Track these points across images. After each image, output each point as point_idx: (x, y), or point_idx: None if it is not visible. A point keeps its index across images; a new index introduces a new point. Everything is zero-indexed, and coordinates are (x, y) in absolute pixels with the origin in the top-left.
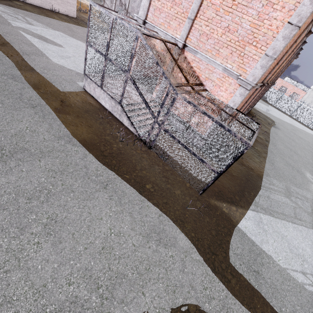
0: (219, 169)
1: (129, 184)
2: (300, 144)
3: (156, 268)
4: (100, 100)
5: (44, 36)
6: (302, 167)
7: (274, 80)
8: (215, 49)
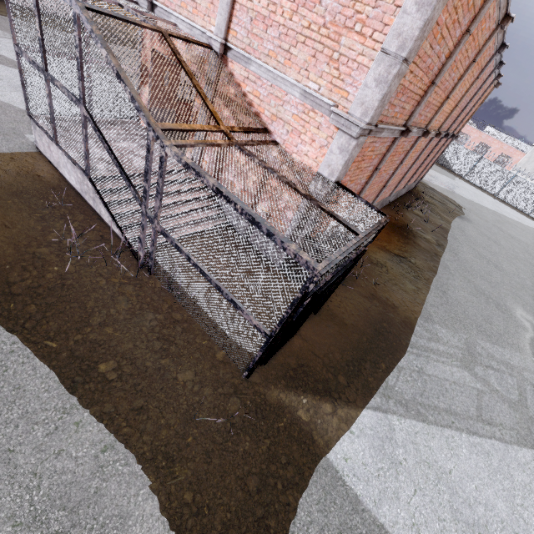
0: (270, 326)
1: (49, 365)
2: (509, 248)
3: None
4: (61, 168)
5: None
6: (509, 295)
7: (454, 129)
8: (282, 50)
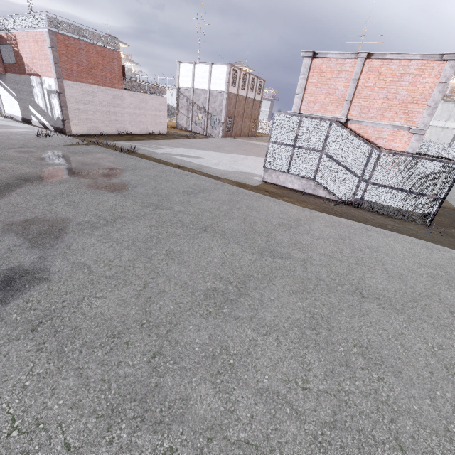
0: (441, 195)
1: (377, 227)
2: None
3: (454, 261)
4: (286, 184)
5: (183, 154)
6: None
7: None
8: (379, 115)
